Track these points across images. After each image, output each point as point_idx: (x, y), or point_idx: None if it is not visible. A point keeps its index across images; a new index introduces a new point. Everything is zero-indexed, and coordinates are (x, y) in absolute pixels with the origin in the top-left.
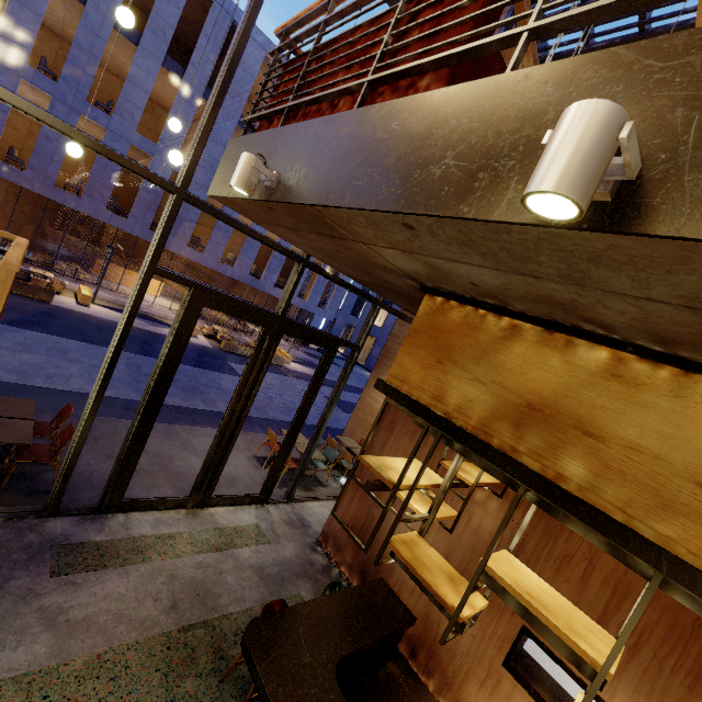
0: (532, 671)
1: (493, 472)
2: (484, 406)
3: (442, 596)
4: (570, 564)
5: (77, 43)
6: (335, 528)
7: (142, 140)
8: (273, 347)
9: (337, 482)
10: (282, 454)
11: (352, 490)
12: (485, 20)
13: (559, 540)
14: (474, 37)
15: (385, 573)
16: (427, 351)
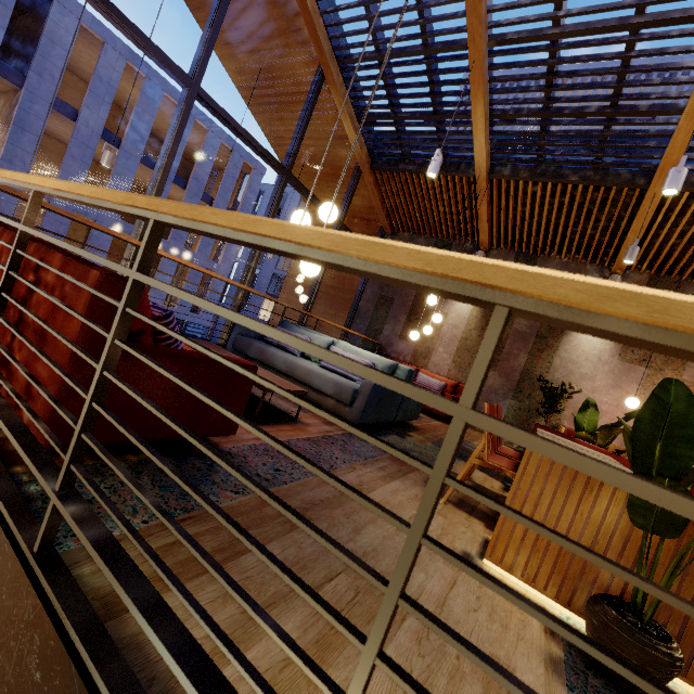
0: None
1: None
2: None
3: None
4: None
5: None
6: None
7: None
8: None
9: None
10: None
11: None
12: (90, 349)
13: None
14: (77, 373)
15: None
16: None
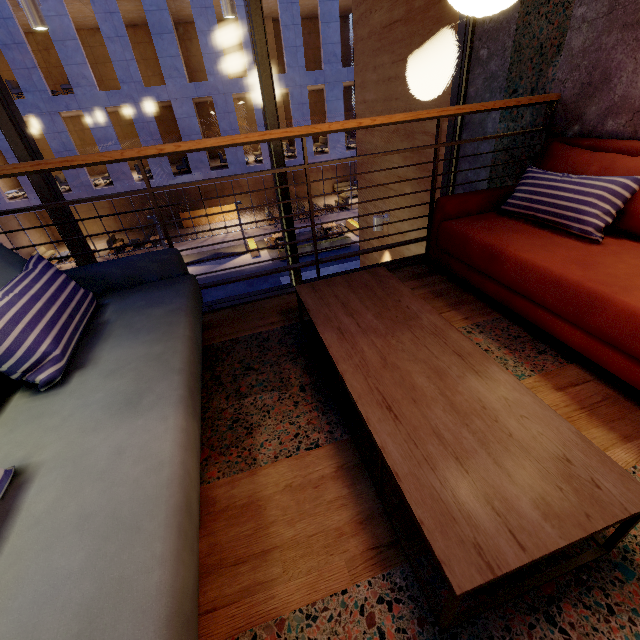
0: None
1: None
2: None
3: None
4: None
5: (2, 44)
6: None
7: (108, 97)
8: None
9: None
10: None
11: None
12: None
13: None
14: None
15: None
16: None
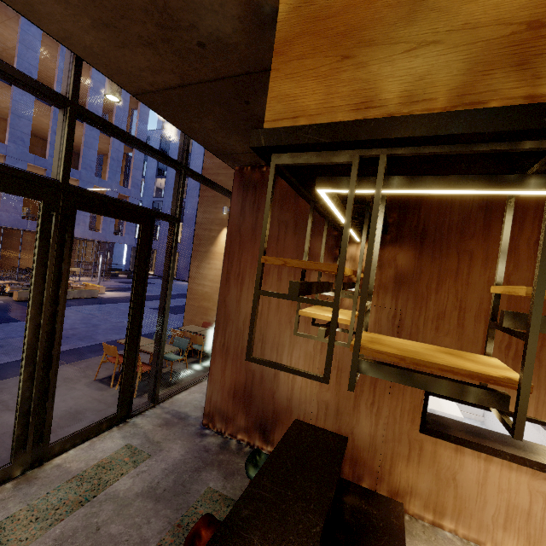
0: (441, 423)
1: (465, 184)
2: (450, 70)
3: (482, 372)
4: (445, 318)
5: None
6: (216, 403)
7: None
8: (67, 226)
9: (196, 367)
10: (129, 358)
11: (222, 359)
12: None
13: (430, 303)
14: None
15: (284, 416)
16: (317, 55)
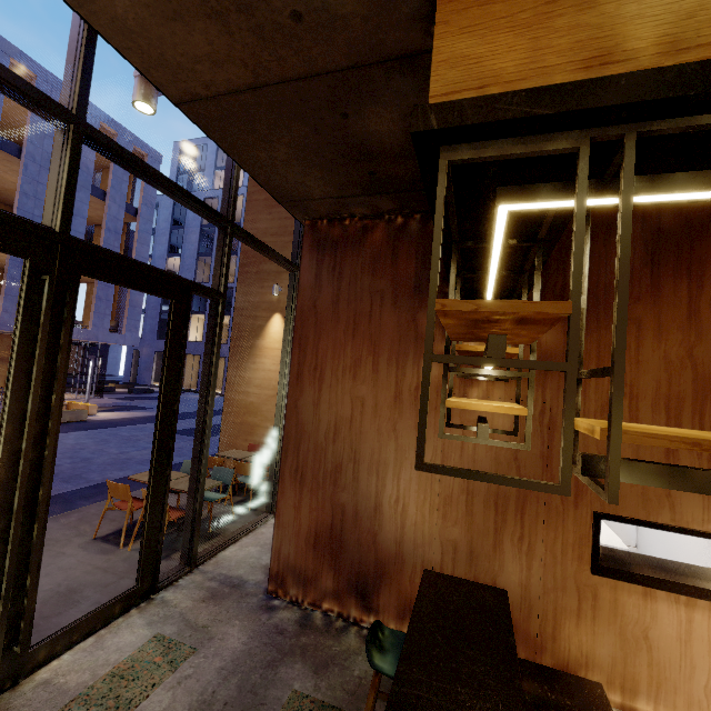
0: (616, 559)
1: None
2: None
3: None
4: None
5: None
6: (288, 558)
7: None
8: (66, 298)
9: (243, 508)
10: (155, 499)
11: (294, 491)
12: None
13: (589, 391)
14: None
15: (393, 568)
16: None
